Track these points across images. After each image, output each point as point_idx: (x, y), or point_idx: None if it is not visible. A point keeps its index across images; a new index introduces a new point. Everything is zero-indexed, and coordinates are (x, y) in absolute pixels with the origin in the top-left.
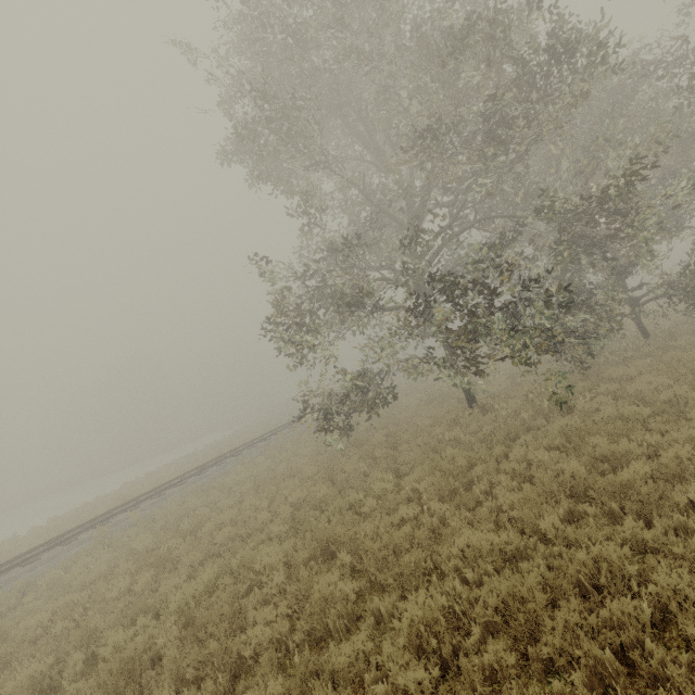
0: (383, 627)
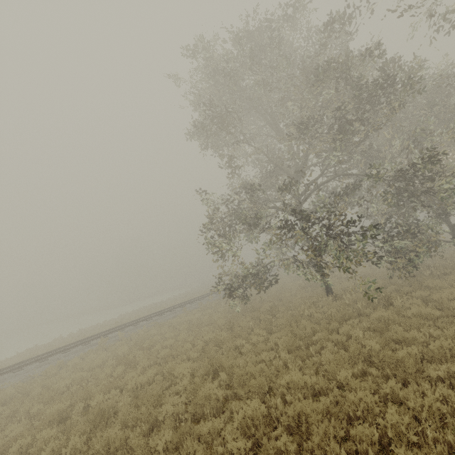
0: (234, 418)
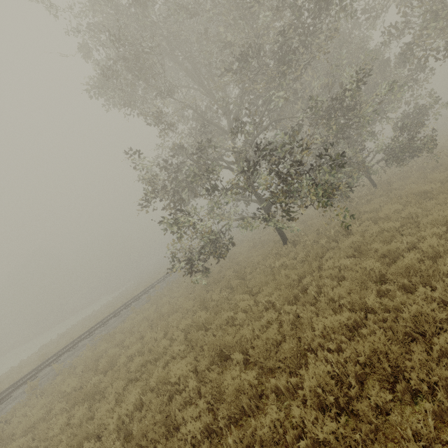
0: (283, 397)
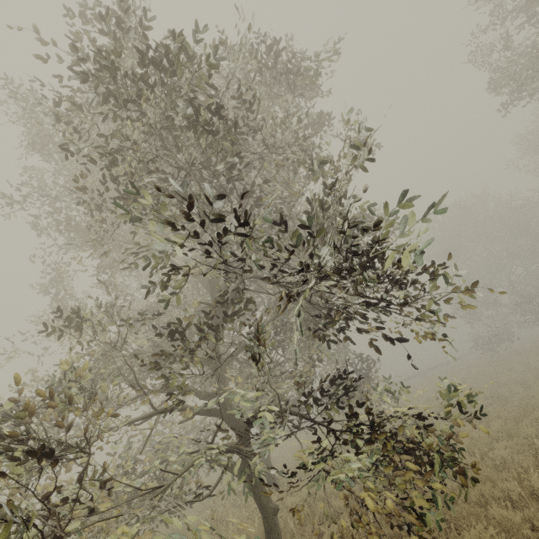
0: None
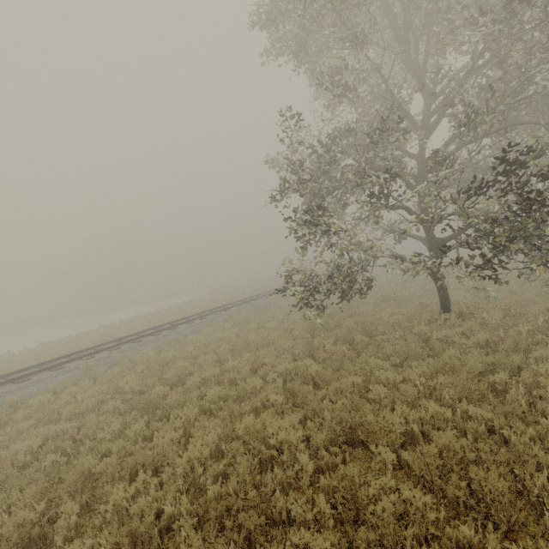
0: None
